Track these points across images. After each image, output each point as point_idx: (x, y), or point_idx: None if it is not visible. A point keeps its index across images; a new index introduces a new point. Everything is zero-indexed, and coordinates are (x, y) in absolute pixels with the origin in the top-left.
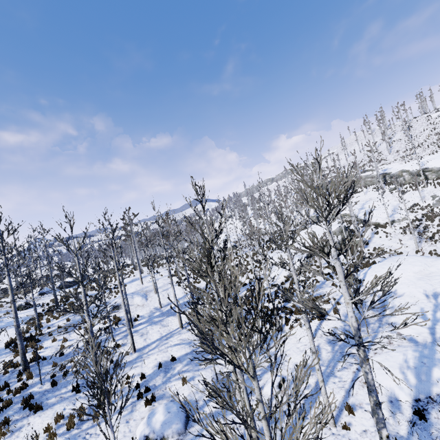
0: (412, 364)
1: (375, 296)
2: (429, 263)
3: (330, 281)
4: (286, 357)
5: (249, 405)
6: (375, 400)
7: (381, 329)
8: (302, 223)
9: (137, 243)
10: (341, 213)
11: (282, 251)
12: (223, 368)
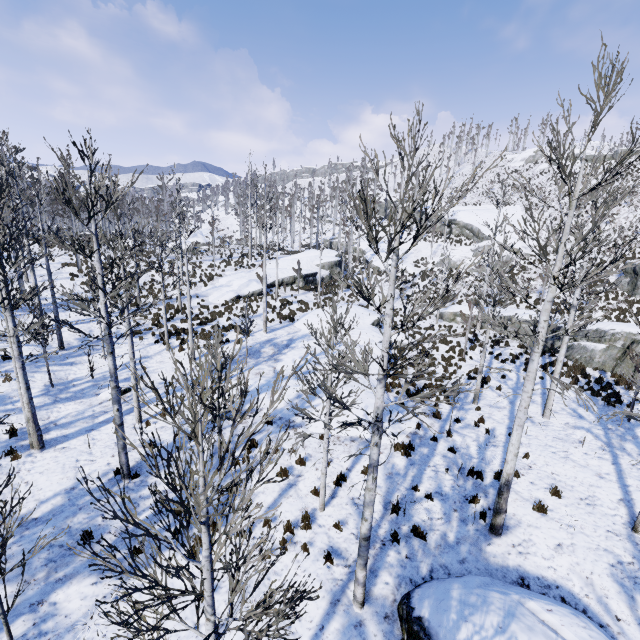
0: (252, 388)
1: (291, 336)
2: (363, 316)
3: (268, 315)
4: (153, 373)
5: (27, 389)
6: (112, 384)
7: (264, 363)
8: (310, 245)
9: (6, 199)
10: (354, 246)
11: (249, 272)
12: (71, 374)
